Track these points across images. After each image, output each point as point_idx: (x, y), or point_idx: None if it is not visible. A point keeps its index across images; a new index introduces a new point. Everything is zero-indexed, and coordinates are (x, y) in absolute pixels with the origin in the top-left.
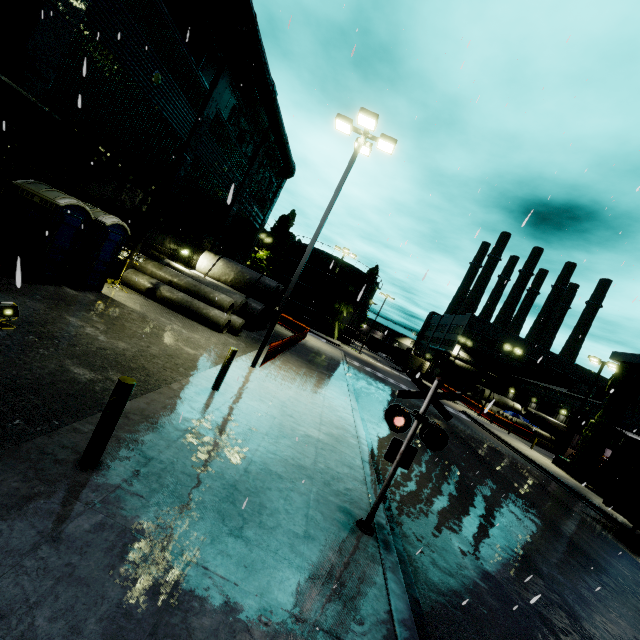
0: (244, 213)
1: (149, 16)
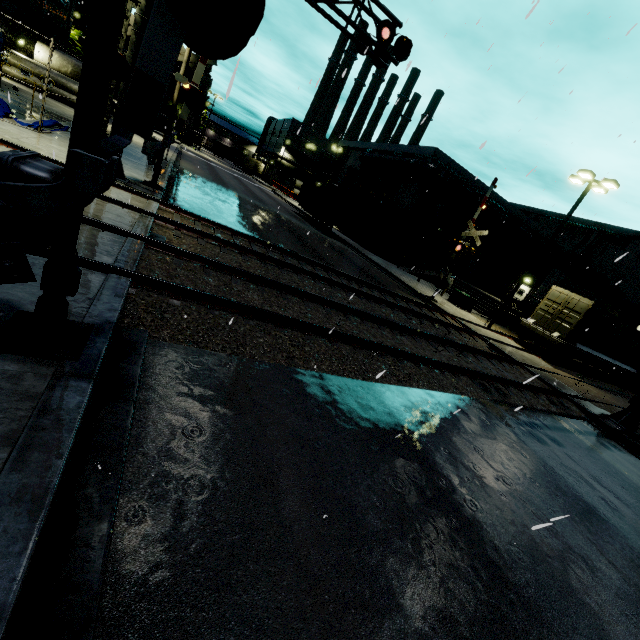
0: None
1: None
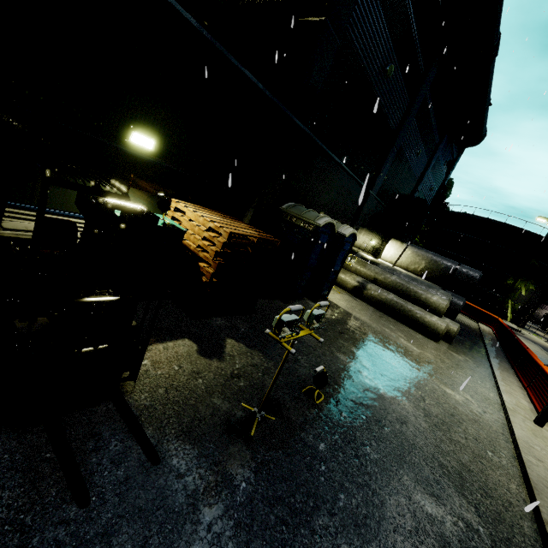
0: (421, 193)
1: (395, 2)
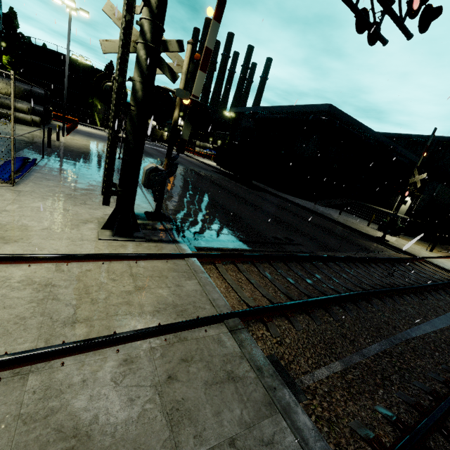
0: None
1: None
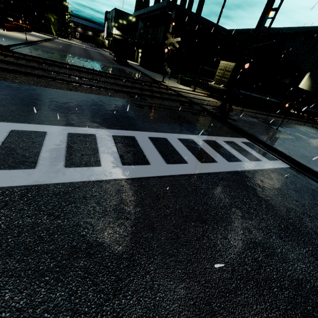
0: None
1: None
